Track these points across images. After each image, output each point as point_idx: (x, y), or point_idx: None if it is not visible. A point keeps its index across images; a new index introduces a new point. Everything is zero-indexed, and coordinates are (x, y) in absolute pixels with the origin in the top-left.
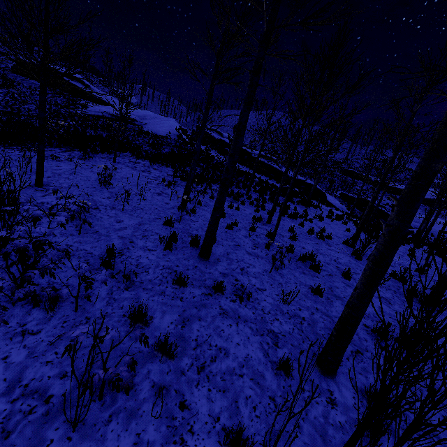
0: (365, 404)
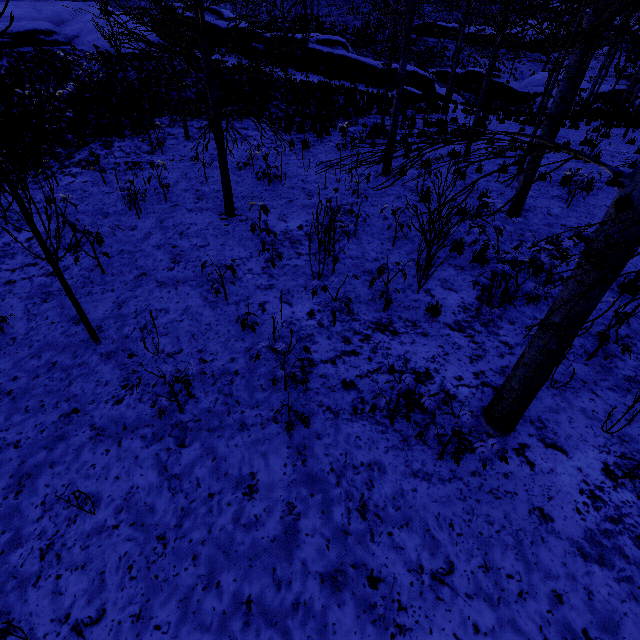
0: None
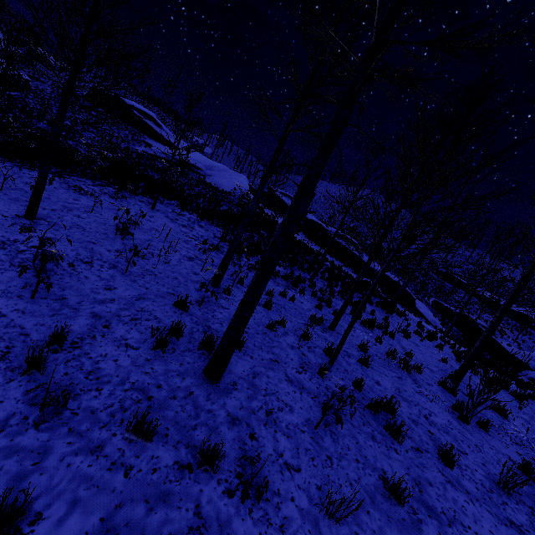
0: None
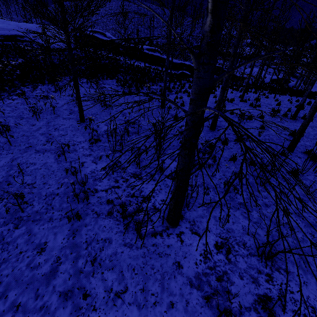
0: (305, 155)
